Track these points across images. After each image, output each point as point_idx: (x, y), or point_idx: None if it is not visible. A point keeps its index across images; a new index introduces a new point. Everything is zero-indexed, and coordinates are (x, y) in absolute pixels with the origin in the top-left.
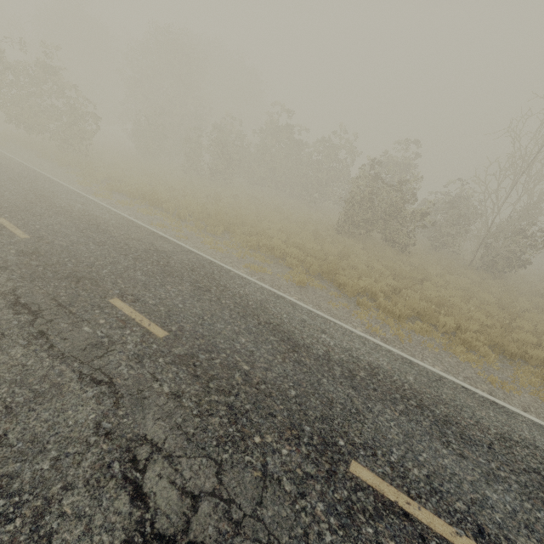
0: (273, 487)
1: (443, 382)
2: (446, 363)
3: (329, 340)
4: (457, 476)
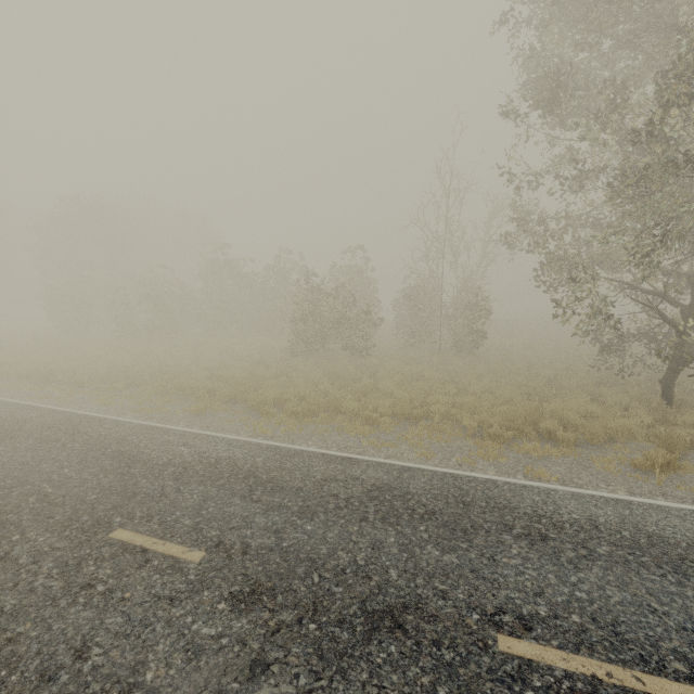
0: (5, 564)
1: (300, 454)
2: (331, 441)
3: (185, 450)
4: (234, 515)
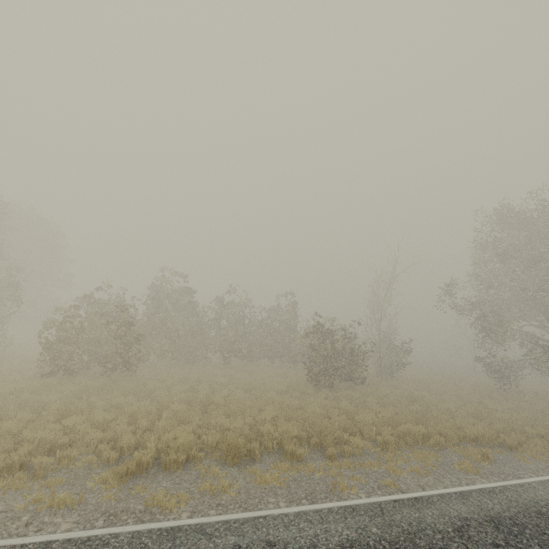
0: None
1: None
2: None
3: None
4: None
